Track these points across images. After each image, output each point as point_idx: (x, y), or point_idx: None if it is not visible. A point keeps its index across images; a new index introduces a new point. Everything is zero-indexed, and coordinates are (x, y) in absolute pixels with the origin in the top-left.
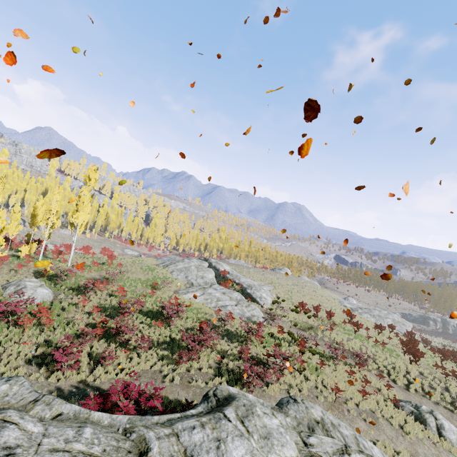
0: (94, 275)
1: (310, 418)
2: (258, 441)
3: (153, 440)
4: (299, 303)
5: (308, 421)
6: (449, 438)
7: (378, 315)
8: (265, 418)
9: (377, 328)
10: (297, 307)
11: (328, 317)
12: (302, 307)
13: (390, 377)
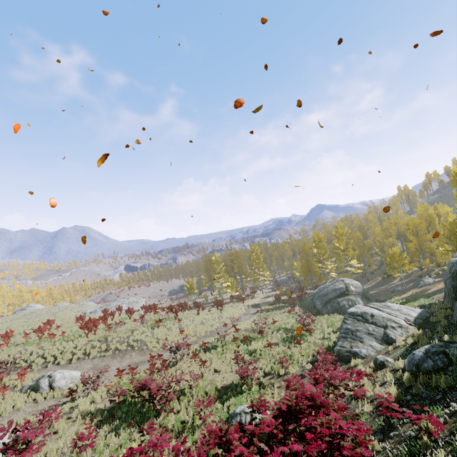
0: None
1: None
2: None
3: None
4: None
5: None
6: (58, 386)
7: (115, 305)
8: None
9: (78, 320)
10: None
11: (7, 340)
12: None
13: (56, 362)
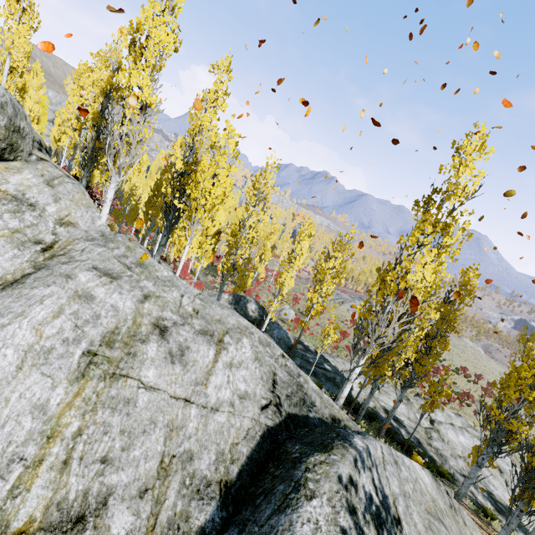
0: (304, 303)
1: (467, 423)
2: (446, 415)
3: (409, 398)
4: (461, 367)
5: (466, 424)
6: None
7: None
8: (448, 411)
9: None
10: (457, 369)
11: (489, 387)
12: (463, 371)
13: None
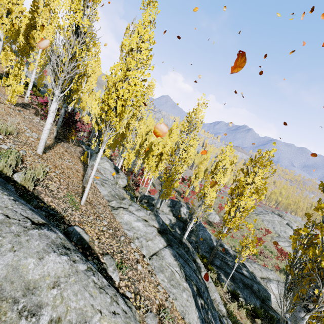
0: None
1: None
2: None
3: None
4: None
5: None
6: None
7: None
8: None
9: None
10: None
11: None
12: None
13: None
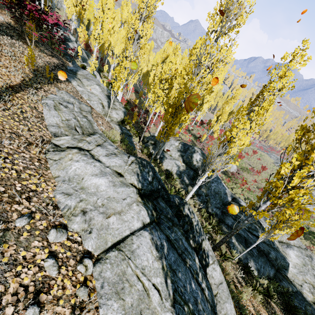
0: (246, 161)
1: None
2: None
3: None
4: None
5: None
6: None
7: None
8: None
9: None
10: None
11: None
12: None
13: None
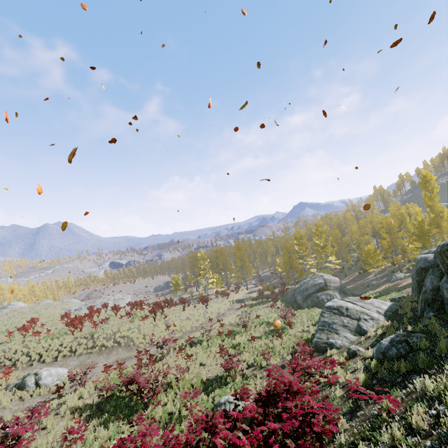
0: None
1: None
2: None
3: None
4: None
5: None
6: (44, 383)
7: (100, 302)
8: None
9: (64, 318)
10: None
11: None
12: None
13: (41, 360)
